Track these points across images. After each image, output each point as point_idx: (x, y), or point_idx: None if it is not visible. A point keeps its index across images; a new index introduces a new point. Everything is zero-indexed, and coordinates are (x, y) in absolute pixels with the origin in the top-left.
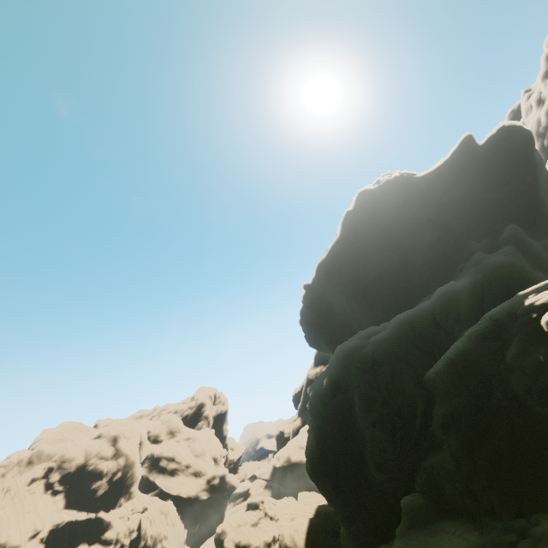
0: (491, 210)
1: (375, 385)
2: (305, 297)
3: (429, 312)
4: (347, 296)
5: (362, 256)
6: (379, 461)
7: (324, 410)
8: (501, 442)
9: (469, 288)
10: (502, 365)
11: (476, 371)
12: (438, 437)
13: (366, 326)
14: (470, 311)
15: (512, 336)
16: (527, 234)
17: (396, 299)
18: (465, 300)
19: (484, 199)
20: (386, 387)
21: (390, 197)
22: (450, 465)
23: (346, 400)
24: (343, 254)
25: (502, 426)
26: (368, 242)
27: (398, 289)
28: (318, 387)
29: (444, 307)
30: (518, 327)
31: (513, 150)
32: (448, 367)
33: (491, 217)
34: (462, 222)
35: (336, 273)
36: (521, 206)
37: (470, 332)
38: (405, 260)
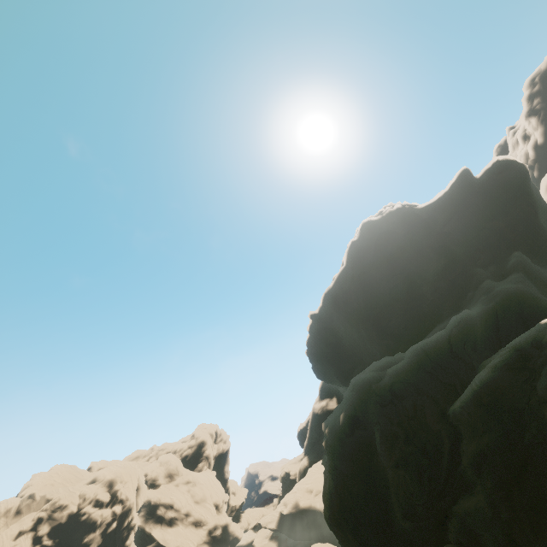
0: (494, 238)
1: (396, 421)
2: (311, 327)
3: (445, 342)
4: (356, 326)
5: (370, 285)
6: (406, 506)
7: (342, 449)
8: (541, 483)
9: (483, 316)
10: (533, 397)
11: (505, 404)
12: (468, 479)
13: (376, 357)
14: (487, 340)
15: (540, 367)
16: (532, 261)
17: (407, 328)
18: (480, 329)
19: (486, 228)
20: (408, 422)
21: (393, 227)
22: (487, 511)
23: (365, 437)
24: (350, 283)
25: (540, 466)
26: (375, 271)
27: (408, 318)
28: (335, 423)
29: (460, 337)
30: (545, 357)
31: (509, 182)
32: (474, 401)
33: (495, 245)
34: (467, 250)
35: (343, 302)
36: (523, 235)
37: (494, 363)
38: (413, 289)
